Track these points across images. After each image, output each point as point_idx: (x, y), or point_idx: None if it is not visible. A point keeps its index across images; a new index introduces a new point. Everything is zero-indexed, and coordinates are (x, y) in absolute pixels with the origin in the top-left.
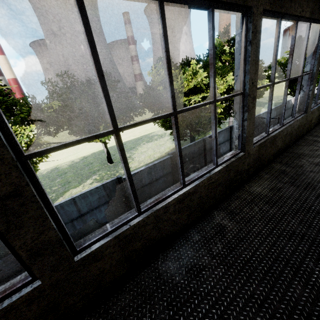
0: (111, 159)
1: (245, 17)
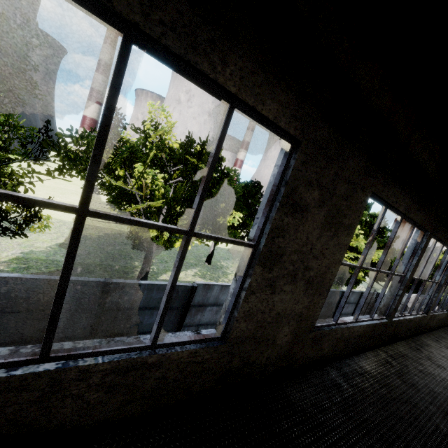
0: (211, 260)
1: None
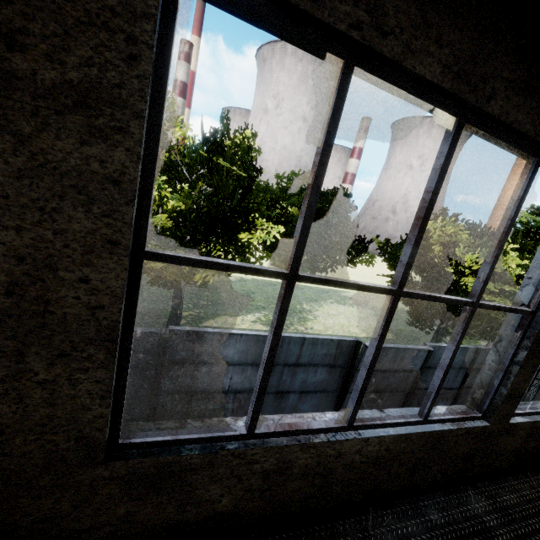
0: None
1: None
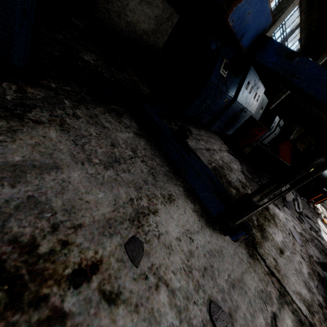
0: None
1: None
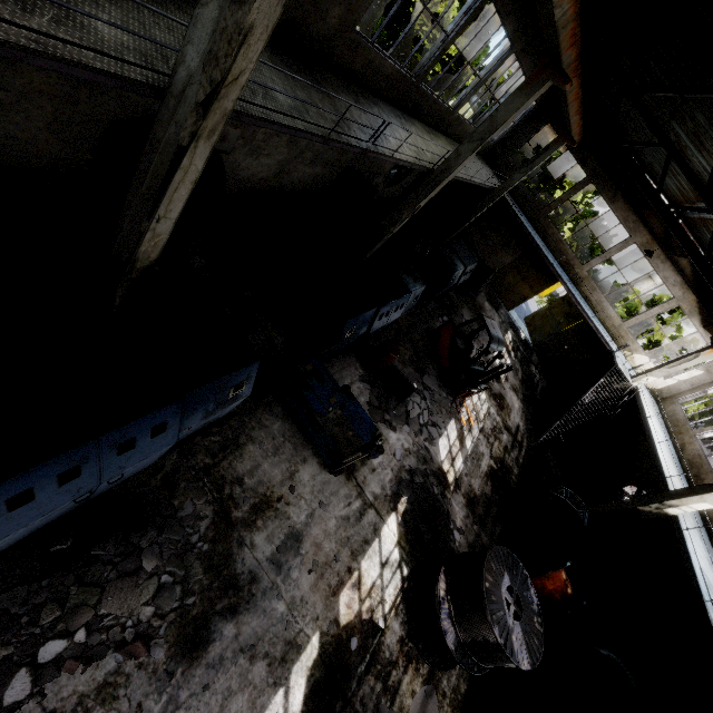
0: None
1: (510, 48)
